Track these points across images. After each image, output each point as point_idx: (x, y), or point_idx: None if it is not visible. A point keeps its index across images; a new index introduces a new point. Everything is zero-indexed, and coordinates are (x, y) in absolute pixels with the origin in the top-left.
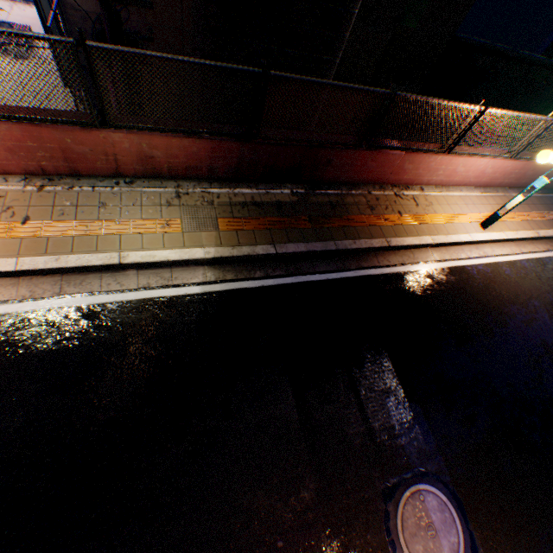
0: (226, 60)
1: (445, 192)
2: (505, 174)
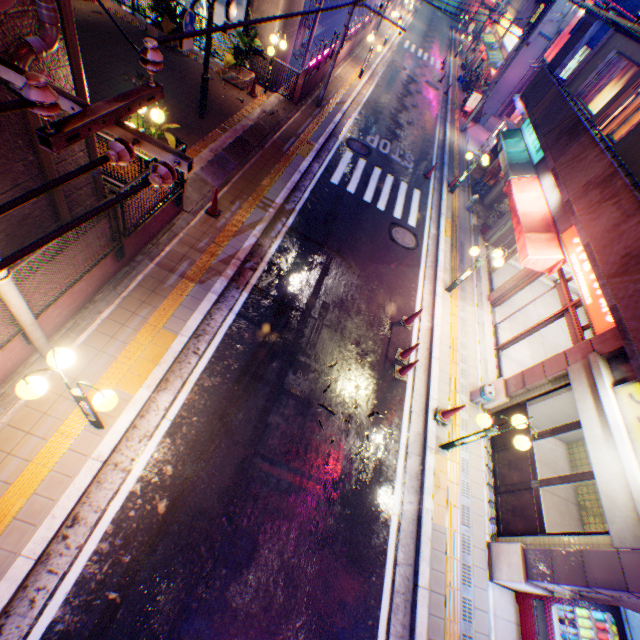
0: None
1: None
2: None
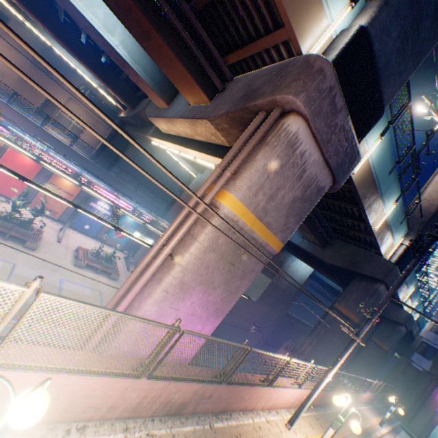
0: (325, 359)
1: (359, 405)
2: (366, 397)
